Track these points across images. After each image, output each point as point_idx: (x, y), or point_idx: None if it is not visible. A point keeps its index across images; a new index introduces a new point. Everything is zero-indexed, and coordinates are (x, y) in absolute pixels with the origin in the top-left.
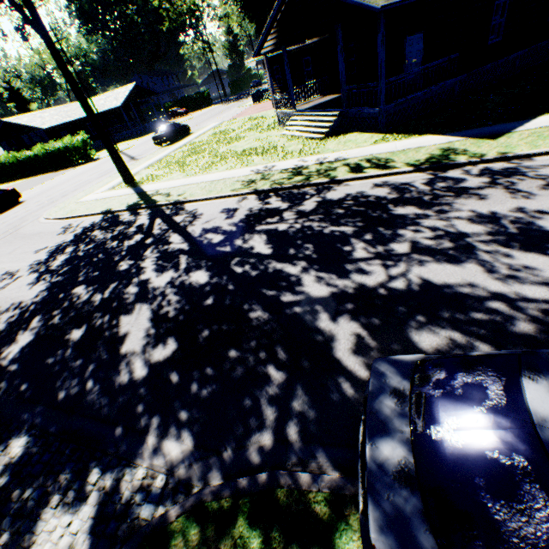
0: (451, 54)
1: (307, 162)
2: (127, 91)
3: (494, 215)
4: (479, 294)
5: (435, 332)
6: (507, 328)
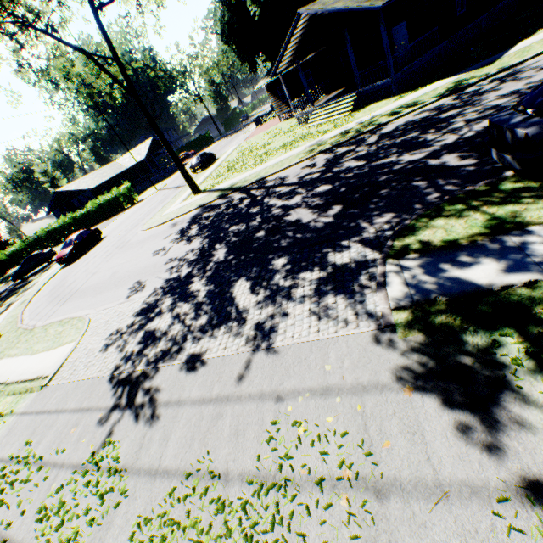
0: (432, 29)
1: (348, 127)
2: (147, 146)
3: (512, 92)
4: None
5: None
6: None
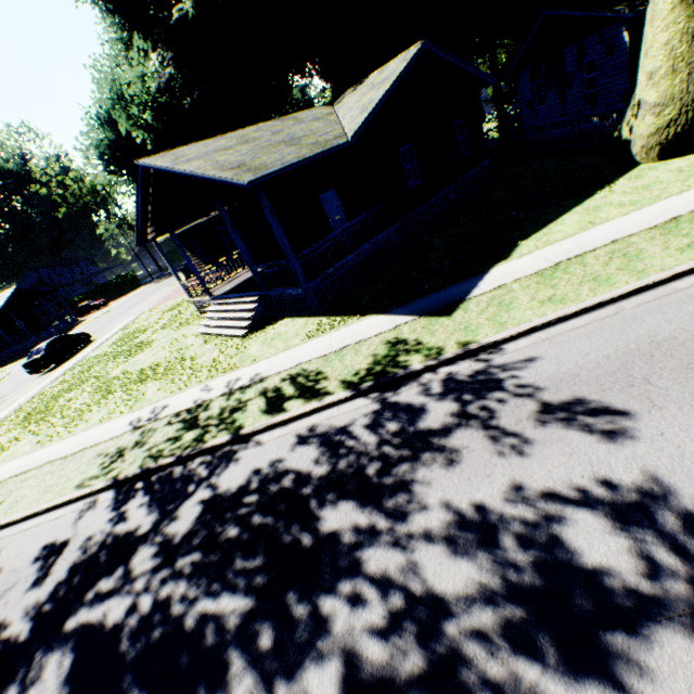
0: (373, 206)
1: (213, 391)
2: (3, 299)
3: (483, 518)
4: None
5: None
6: None
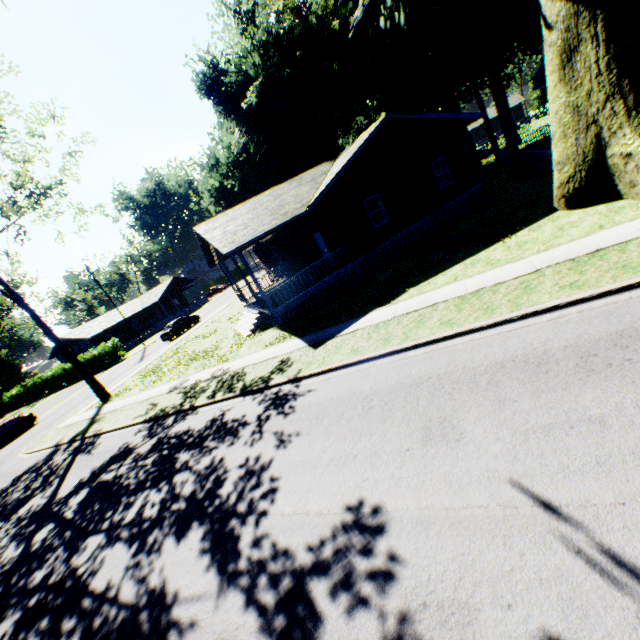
0: (340, 246)
1: (206, 376)
2: (165, 286)
3: (214, 469)
4: (102, 590)
5: None
6: None
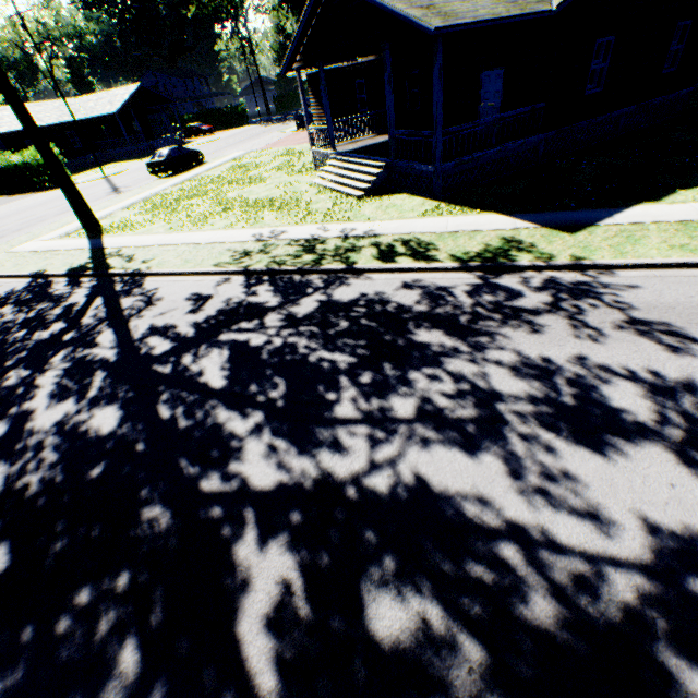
0: (537, 102)
1: (328, 232)
2: (127, 93)
3: (545, 365)
4: (491, 523)
5: (405, 598)
6: (515, 609)
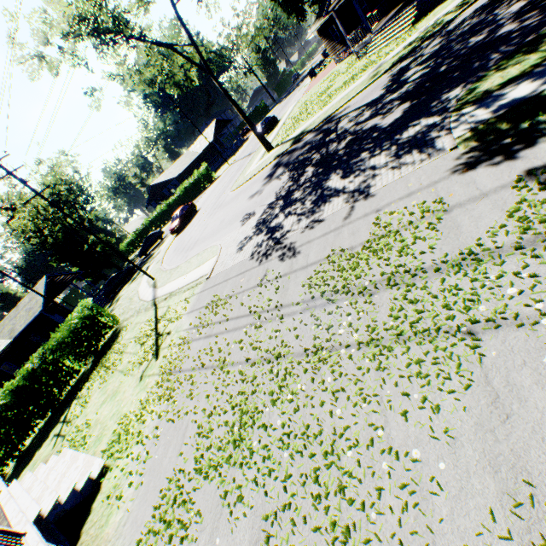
0: None
1: (411, 40)
2: (212, 128)
3: None
4: None
5: None
6: None
